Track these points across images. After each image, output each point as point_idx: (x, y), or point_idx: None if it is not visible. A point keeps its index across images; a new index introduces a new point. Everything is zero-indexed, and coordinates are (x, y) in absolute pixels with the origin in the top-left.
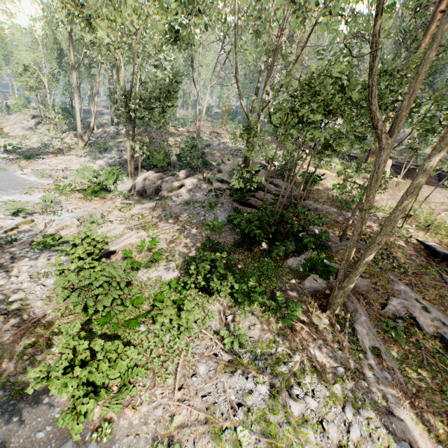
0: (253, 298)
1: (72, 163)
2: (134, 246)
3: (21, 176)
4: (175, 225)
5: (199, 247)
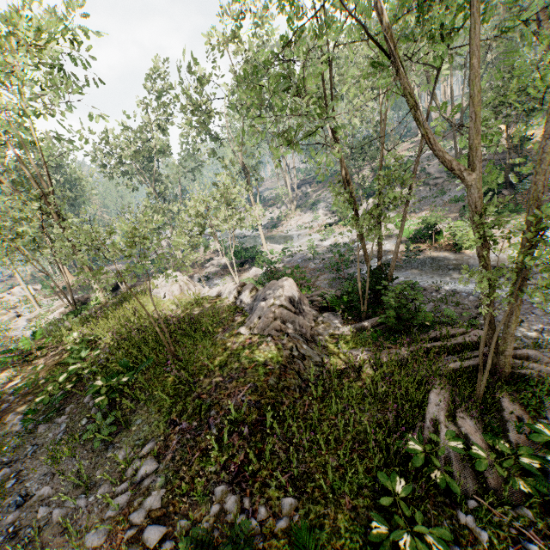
0: (515, 212)
1: (302, 220)
2: (410, 226)
3: (288, 234)
4: (425, 212)
5: (455, 212)
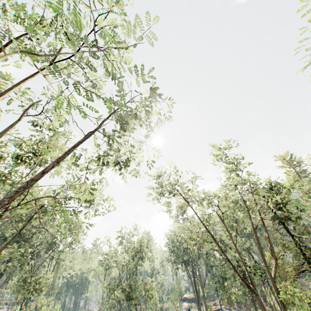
0: None
1: None
2: None
3: None
4: None
5: None
